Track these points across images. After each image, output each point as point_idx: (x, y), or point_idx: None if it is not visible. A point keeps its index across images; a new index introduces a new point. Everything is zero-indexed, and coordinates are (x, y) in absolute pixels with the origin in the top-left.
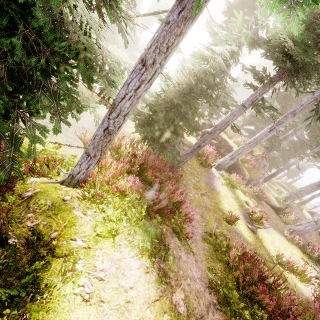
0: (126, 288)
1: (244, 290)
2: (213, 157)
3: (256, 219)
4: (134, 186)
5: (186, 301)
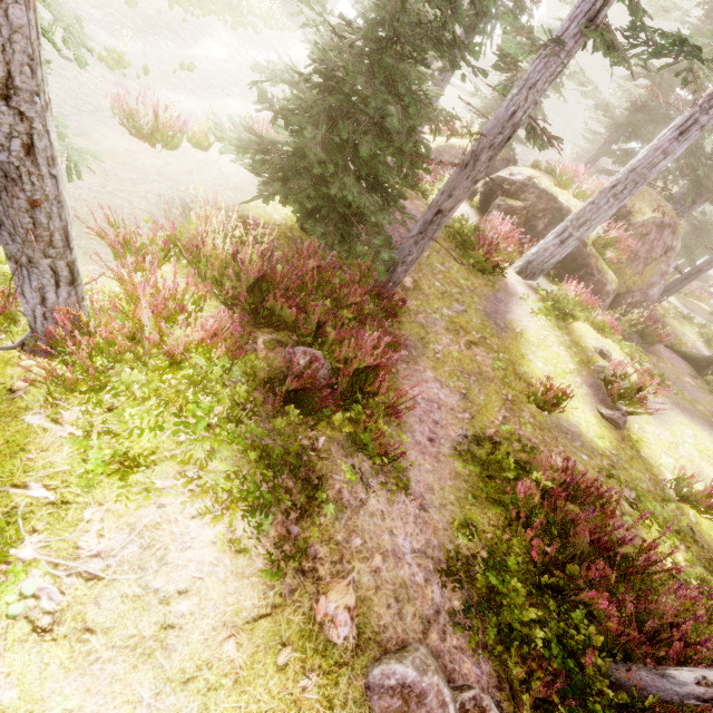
0: (168, 595)
1: (546, 576)
2: (514, 247)
3: (626, 393)
4: (197, 337)
5: (359, 611)
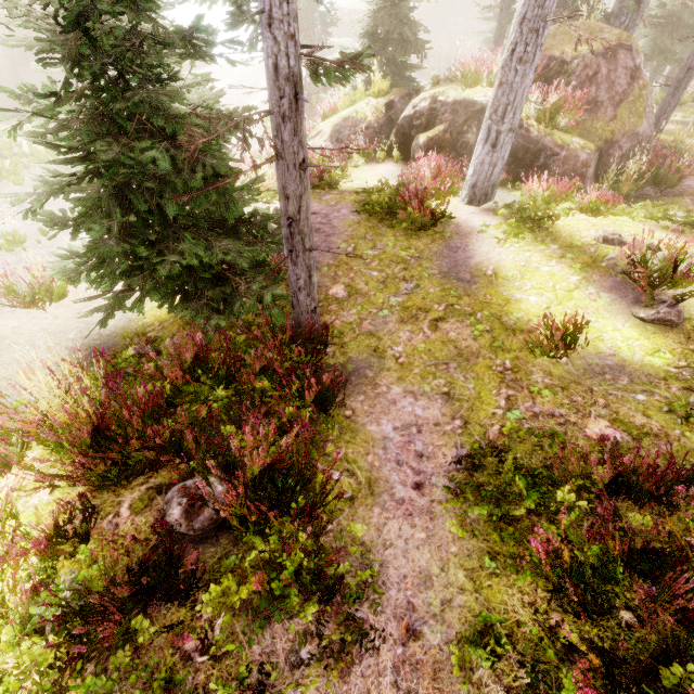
0: None
1: None
2: (452, 178)
3: (661, 276)
4: None
5: None
